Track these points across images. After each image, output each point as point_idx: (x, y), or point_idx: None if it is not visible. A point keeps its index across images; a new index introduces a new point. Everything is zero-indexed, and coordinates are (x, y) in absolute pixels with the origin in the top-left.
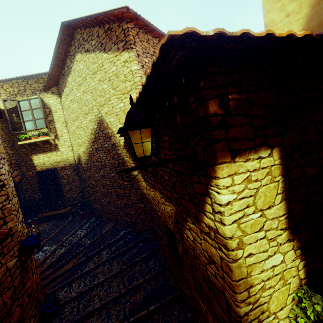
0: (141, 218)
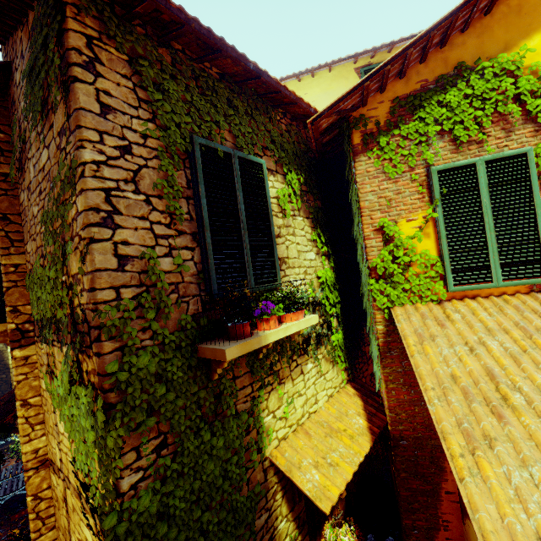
0: (1, 390)
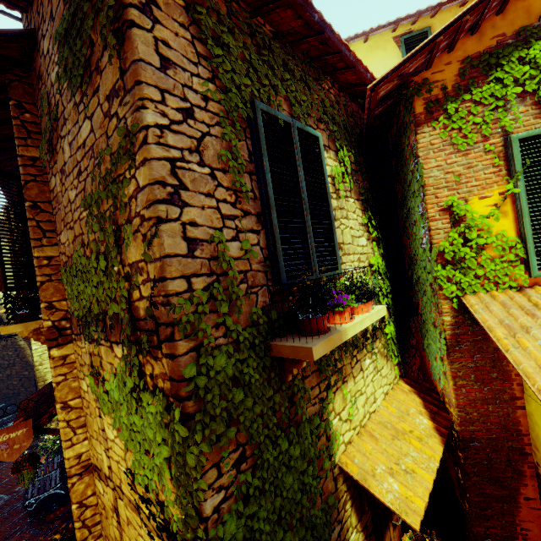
0: (25, 387)
